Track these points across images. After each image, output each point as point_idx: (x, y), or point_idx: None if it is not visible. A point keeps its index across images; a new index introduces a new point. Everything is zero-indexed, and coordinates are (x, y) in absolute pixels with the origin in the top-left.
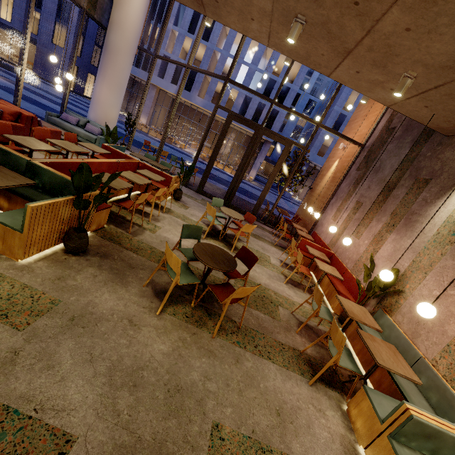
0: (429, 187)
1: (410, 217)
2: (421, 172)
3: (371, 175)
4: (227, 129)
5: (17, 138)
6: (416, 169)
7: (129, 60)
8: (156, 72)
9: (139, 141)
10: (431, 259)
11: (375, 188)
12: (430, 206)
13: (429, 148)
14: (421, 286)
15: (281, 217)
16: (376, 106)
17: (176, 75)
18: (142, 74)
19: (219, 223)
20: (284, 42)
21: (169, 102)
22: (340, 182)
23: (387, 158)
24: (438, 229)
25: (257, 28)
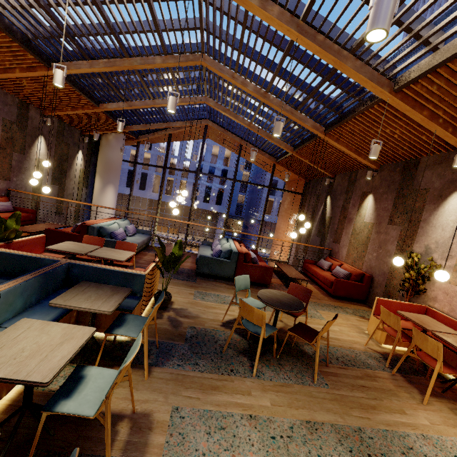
0: None
1: None
2: None
3: None
4: None
5: None
6: None
7: None
8: None
9: None
10: None
11: None
12: None
13: None
14: None
15: None
16: (288, 229)
17: (128, 175)
18: None
19: None
20: None
21: (126, 196)
22: None
23: None
24: None
25: None
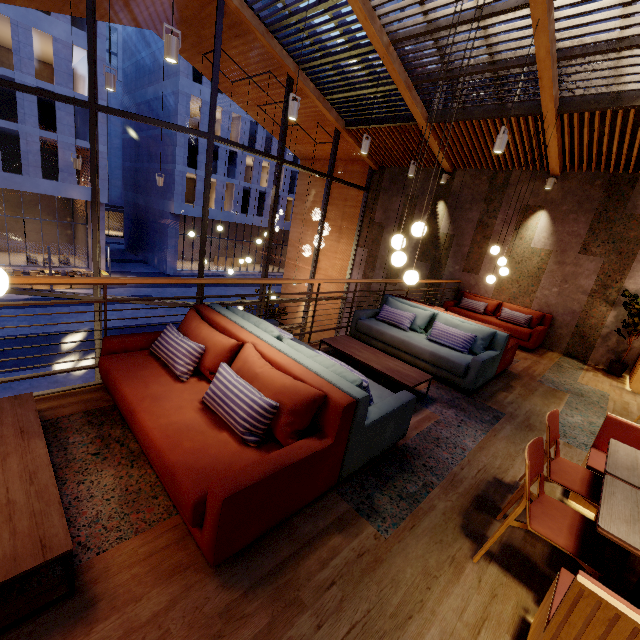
0: None
1: None
2: None
3: None
4: None
5: None
6: None
7: None
8: None
9: None
10: None
11: None
12: None
13: None
14: None
15: None
16: (331, 244)
17: None
18: None
19: None
20: None
21: None
22: (336, 334)
23: None
24: None
25: None
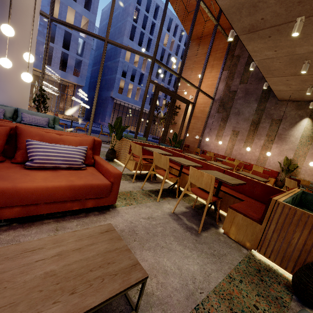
0: (283, 123)
1: (280, 136)
2: (273, 116)
3: (235, 116)
4: (157, 98)
5: (229, 180)
6: (269, 114)
7: (37, 23)
8: None
9: None
10: (303, 151)
11: (244, 123)
12: (289, 131)
13: (270, 105)
14: (305, 162)
15: (197, 148)
16: (206, 75)
17: None
18: None
19: None
20: (272, 63)
21: None
22: (206, 120)
23: (241, 107)
24: (299, 140)
25: (268, 53)
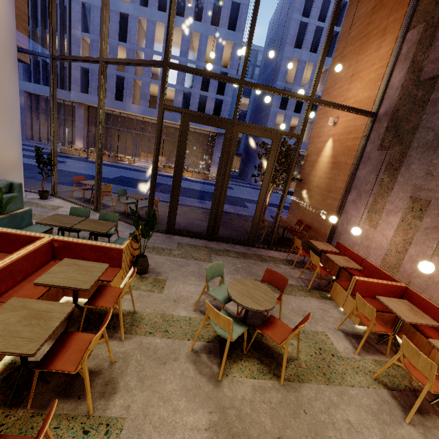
0: None
1: None
2: None
3: (423, 155)
4: (185, 137)
5: None
6: None
7: (8, 70)
8: (78, 88)
9: (76, 171)
10: None
11: None
12: None
13: None
14: None
15: (296, 239)
16: (368, 59)
17: None
18: (62, 94)
19: (239, 331)
20: None
21: None
22: (354, 169)
23: None
24: None
25: None
